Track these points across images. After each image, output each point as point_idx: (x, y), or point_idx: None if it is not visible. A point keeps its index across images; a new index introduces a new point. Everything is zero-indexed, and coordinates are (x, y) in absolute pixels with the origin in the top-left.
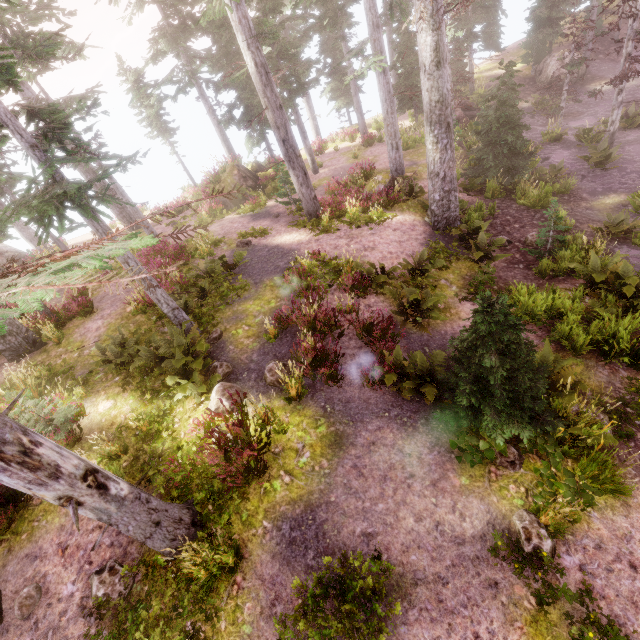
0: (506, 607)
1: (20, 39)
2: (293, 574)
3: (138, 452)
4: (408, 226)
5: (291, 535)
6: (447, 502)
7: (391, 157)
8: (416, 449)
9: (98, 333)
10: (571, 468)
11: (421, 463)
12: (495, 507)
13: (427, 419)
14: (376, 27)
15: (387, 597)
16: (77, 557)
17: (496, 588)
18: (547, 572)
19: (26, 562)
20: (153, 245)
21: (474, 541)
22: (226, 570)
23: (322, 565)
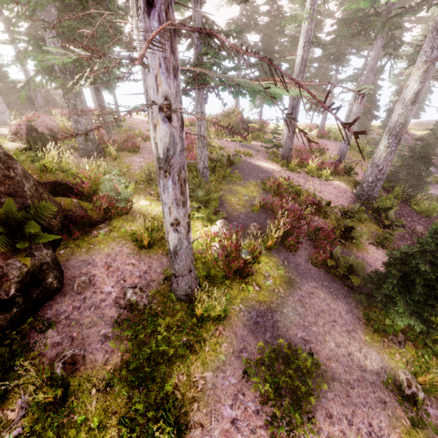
0: (390, 418)
1: None
2: (256, 340)
3: (164, 234)
4: (342, 189)
5: (256, 319)
6: (356, 345)
7: (341, 147)
8: (338, 308)
9: (140, 164)
10: (435, 362)
11: (341, 317)
12: (386, 361)
13: (345, 296)
14: (372, 70)
15: (315, 379)
16: (116, 274)
17: (385, 404)
18: (419, 410)
19: (83, 264)
20: None
21: (372, 373)
22: (222, 317)
23: (275, 343)
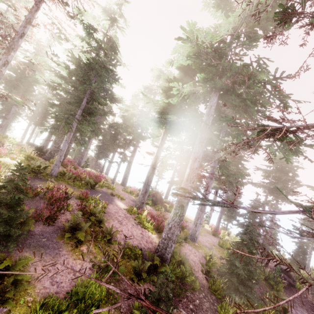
0: None
1: (134, 130)
2: None
3: None
4: (149, 239)
5: None
6: None
7: (192, 227)
8: None
9: None
10: None
11: None
12: None
13: None
14: (210, 178)
15: None
16: None
17: None
18: None
19: None
20: (100, 175)
21: None
22: None
23: None
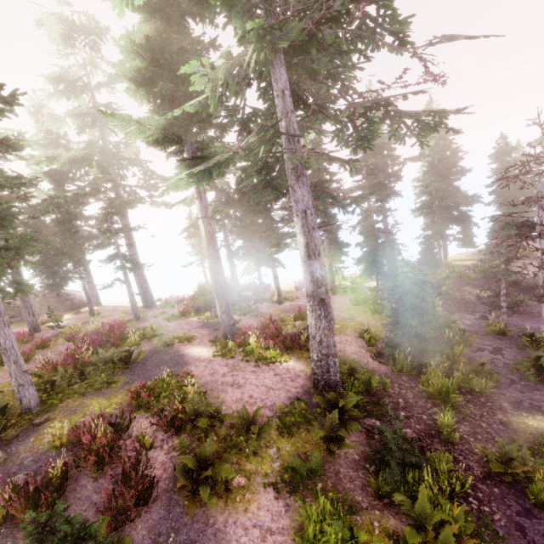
0: None
1: (110, 199)
2: None
3: None
4: (292, 374)
5: None
6: None
7: None
8: None
9: (2, 381)
10: None
11: None
12: None
13: None
14: None
15: None
16: None
17: None
18: None
19: None
20: (110, 325)
21: None
22: None
23: None
